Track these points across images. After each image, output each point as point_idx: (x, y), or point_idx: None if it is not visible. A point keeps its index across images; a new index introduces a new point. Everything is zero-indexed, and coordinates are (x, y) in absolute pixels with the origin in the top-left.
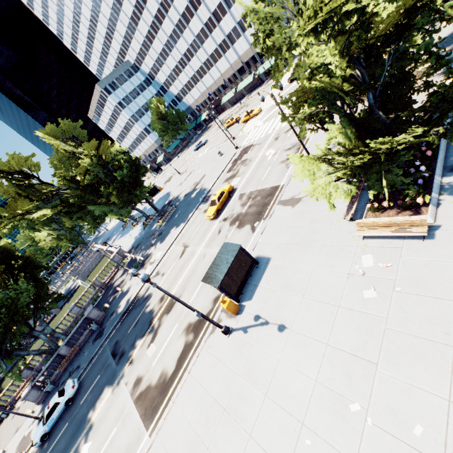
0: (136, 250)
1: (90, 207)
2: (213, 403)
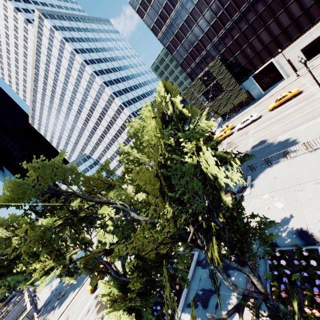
0: (44, 309)
1: (9, 278)
2: None
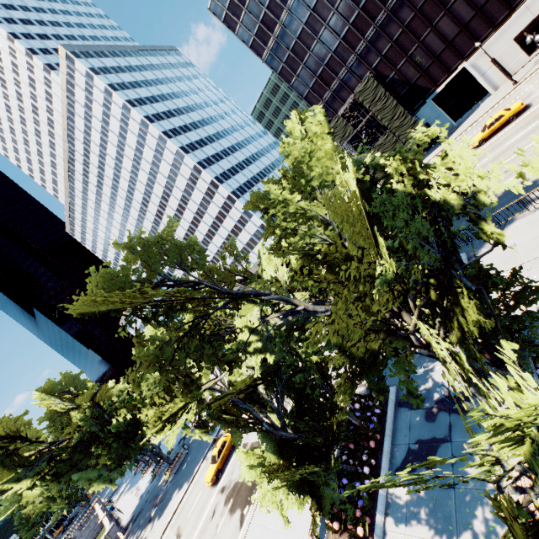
0: (134, 525)
1: (74, 476)
2: None
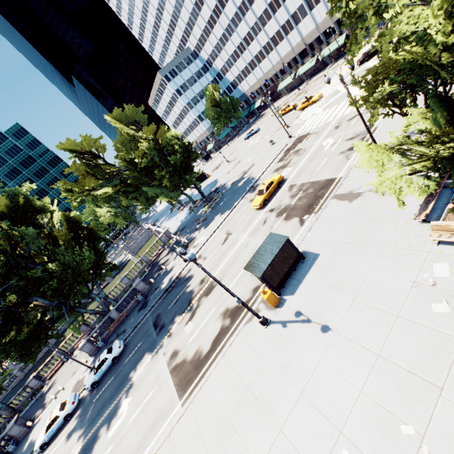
0: (182, 232)
1: (144, 188)
2: (245, 389)
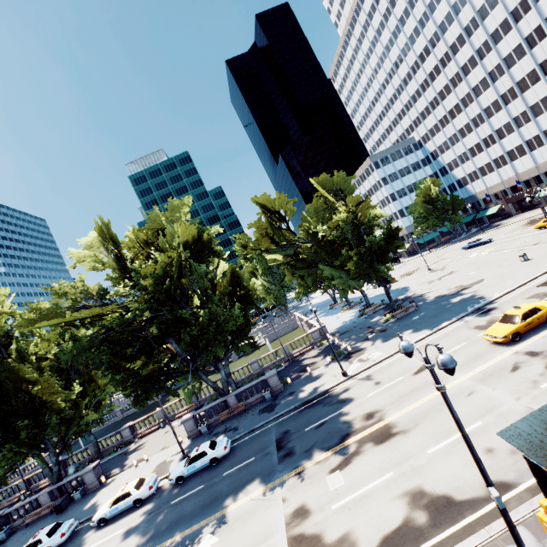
0: (342, 336)
1: (321, 265)
2: None
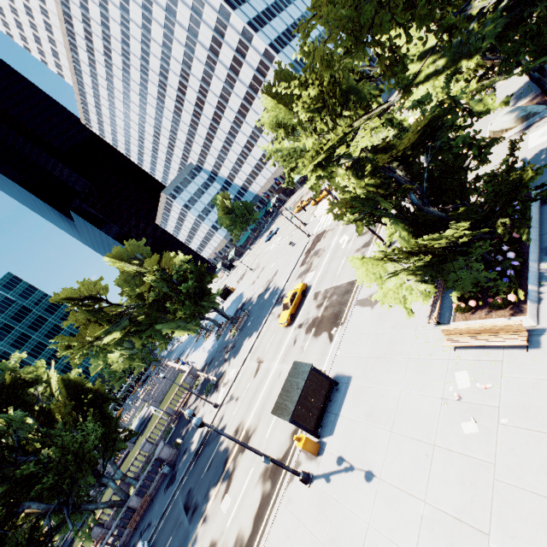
0: (210, 367)
1: (156, 326)
2: None
